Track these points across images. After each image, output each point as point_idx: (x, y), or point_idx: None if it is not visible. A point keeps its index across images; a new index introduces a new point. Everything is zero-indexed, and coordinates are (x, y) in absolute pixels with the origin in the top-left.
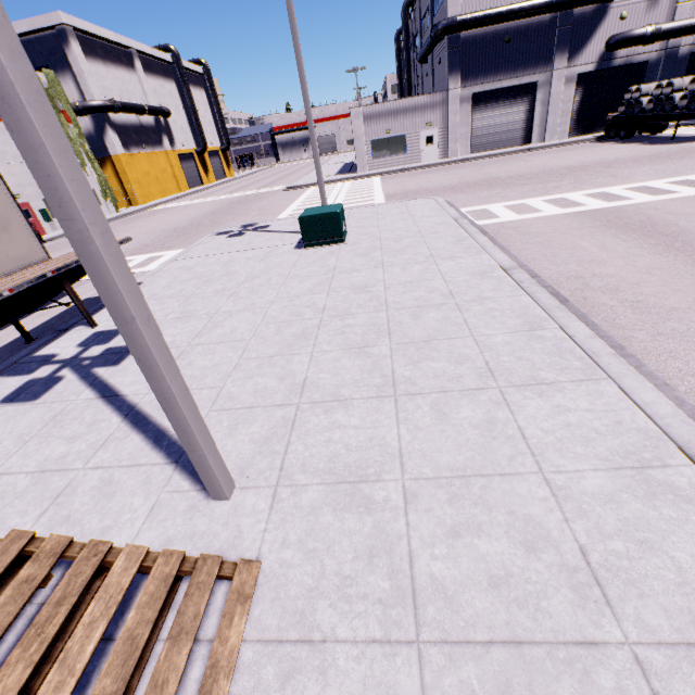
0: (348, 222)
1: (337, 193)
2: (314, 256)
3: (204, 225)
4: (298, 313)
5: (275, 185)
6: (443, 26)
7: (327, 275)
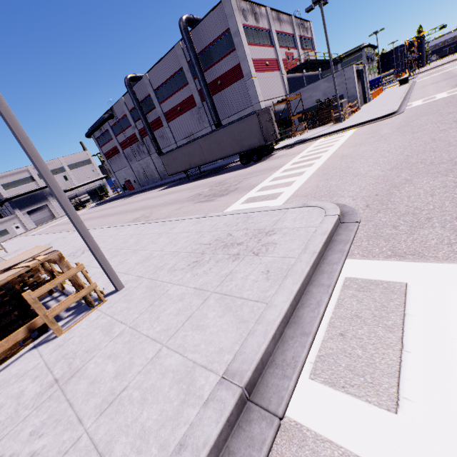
0: None
1: None
2: None
3: None
4: None
5: None
6: (4, 200)
7: None
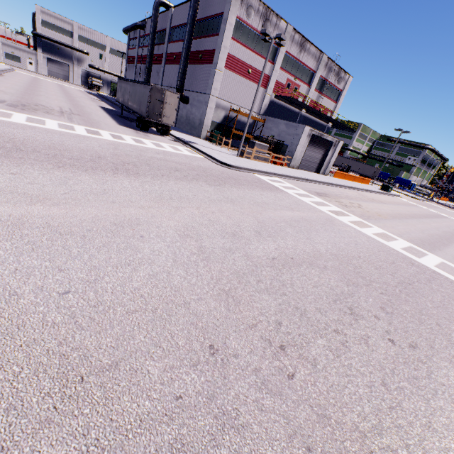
0: None
1: None
2: None
3: None
4: None
5: None
6: (35, 33)
7: None
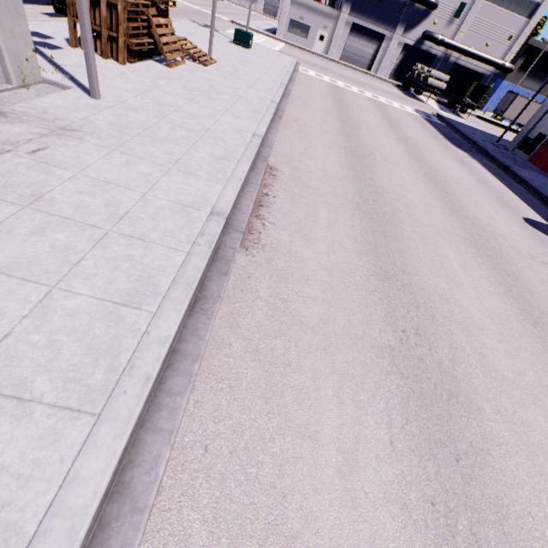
0: (254, 47)
1: (257, 38)
2: (236, 47)
3: (181, 14)
4: (227, 52)
5: (223, 15)
6: None
7: (238, 51)
